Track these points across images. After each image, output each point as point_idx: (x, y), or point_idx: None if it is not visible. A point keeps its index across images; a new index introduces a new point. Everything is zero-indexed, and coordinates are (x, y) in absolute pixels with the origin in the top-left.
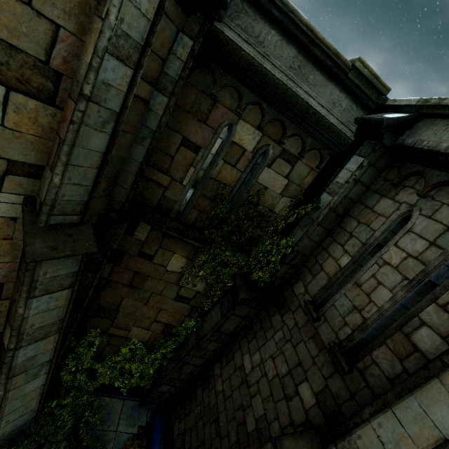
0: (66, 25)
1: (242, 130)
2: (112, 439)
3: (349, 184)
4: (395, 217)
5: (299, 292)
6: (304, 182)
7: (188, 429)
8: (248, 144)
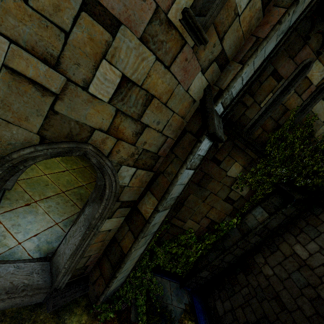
0: None
1: (315, 68)
2: (172, 310)
3: None
4: None
5: None
6: None
7: (237, 306)
8: (315, 79)
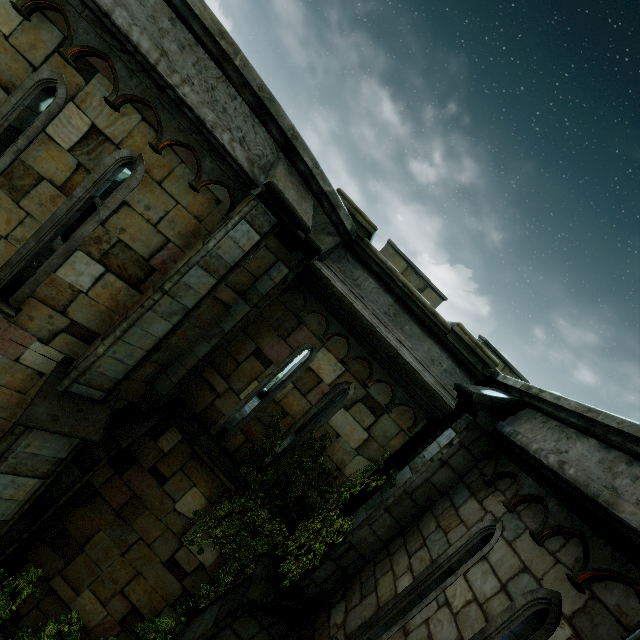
0: (177, 241)
1: (323, 358)
2: None
3: (433, 462)
4: (475, 530)
5: (336, 621)
6: (389, 444)
7: None
8: (327, 375)
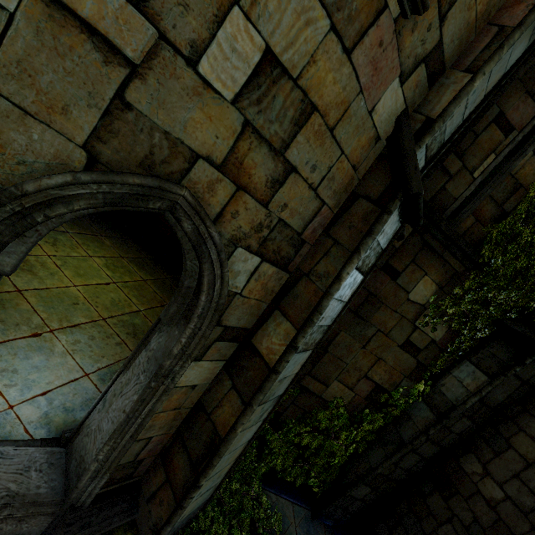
0: None
1: None
2: None
3: None
4: None
5: None
6: None
7: None
8: None
